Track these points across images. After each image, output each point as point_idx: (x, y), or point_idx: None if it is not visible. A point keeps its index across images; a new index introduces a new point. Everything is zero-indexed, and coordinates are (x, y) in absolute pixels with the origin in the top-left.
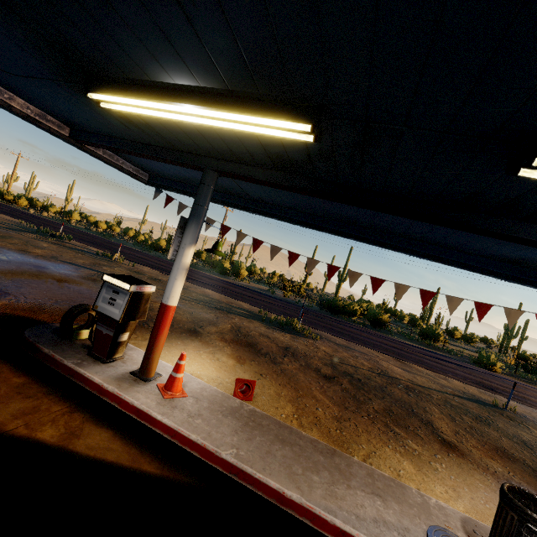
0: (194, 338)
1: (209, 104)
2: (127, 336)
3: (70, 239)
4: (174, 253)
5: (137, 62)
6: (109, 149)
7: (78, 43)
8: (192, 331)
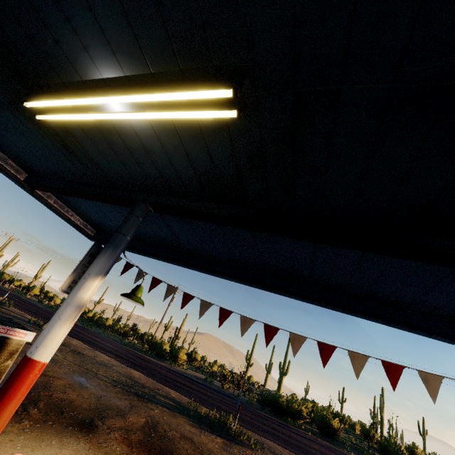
0: (82, 435)
1: (130, 91)
2: None
3: (11, 305)
4: (73, 286)
5: (67, 54)
6: (56, 192)
7: (18, 40)
8: (85, 424)
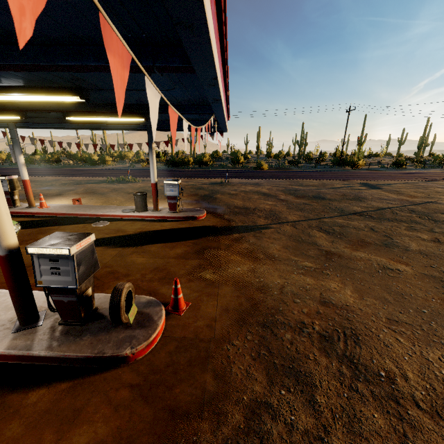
0: (59, 197)
1: None
2: (17, 197)
3: None
4: (16, 160)
5: None
6: None
7: None
8: (58, 195)
